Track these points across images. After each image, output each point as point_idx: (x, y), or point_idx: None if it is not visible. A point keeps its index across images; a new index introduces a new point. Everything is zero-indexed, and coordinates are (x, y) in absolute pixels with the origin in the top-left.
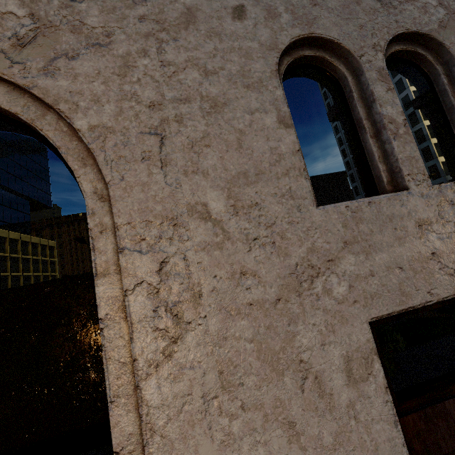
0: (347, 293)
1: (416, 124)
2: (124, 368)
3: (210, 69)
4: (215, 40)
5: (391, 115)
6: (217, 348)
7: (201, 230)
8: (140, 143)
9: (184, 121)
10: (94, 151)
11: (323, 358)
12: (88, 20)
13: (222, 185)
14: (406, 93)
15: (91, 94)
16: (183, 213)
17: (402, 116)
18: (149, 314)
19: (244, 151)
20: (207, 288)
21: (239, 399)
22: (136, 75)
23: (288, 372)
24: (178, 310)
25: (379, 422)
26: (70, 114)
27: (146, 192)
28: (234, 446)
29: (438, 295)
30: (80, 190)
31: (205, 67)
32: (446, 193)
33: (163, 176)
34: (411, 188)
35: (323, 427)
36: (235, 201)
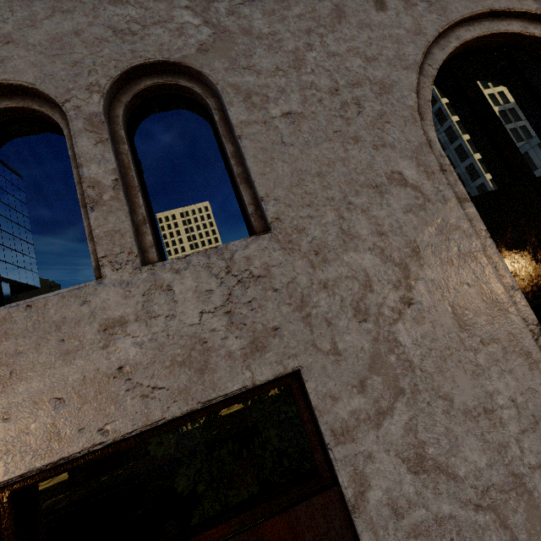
0: None
1: (455, 140)
2: None
3: None
4: None
5: (95, 176)
6: None
7: None
8: None
9: None
10: None
11: None
12: None
13: None
14: (438, 106)
15: None
16: None
17: (112, 176)
18: None
19: None
20: None
21: None
22: None
23: None
24: None
25: None
26: None
27: None
28: None
29: (116, 431)
30: None
31: None
32: (161, 274)
33: None
34: (104, 275)
35: None
36: None
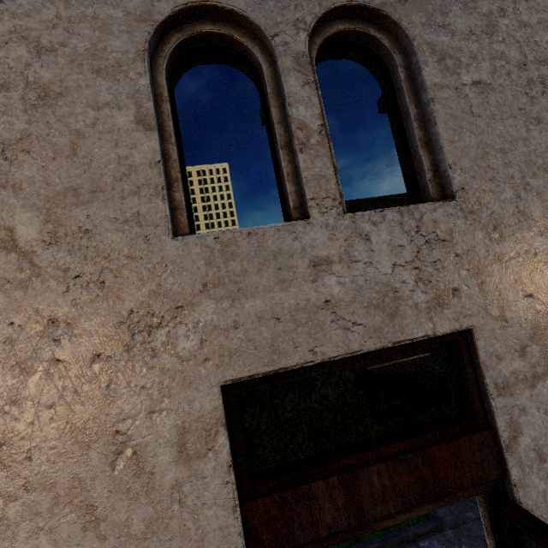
0: (196, 349)
1: None
2: None
3: (46, 45)
4: (59, 5)
5: (303, 118)
6: (0, 413)
7: (0, 263)
8: None
9: None
10: None
11: (148, 429)
12: None
13: (39, 204)
14: None
15: None
16: None
17: (318, 121)
18: None
19: (79, 160)
20: None
21: (23, 477)
22: None
23: (97, 445)
24: None
25: (213, 507)
26: None
27: None
28: (6, 533)
29: (323, 354)
30: None
31: (39, 42)
32: (361, 224)
33: None
34: (313, 216)
35: (134, 512)
36: (56, 226)
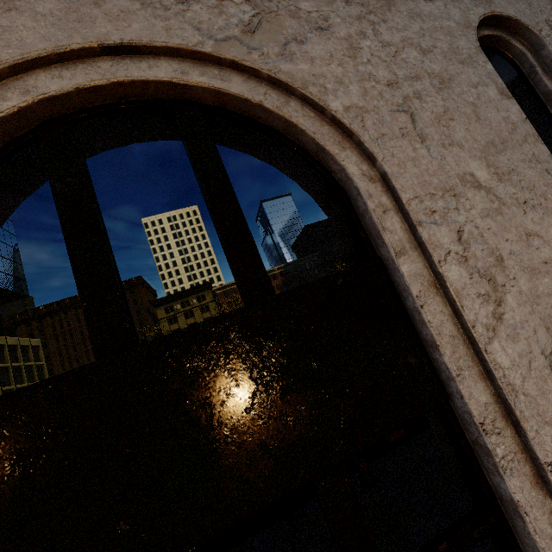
0: None
1: None
2: (455, 341)
3: (425, 48)
4: (418, 21)
5: None
6: (535, 306)
7: (478, 198)
8: (394, 121)
9: (423, 97)
10: (357, 131)
11: None
12: (301, 5)
13: (478, 155)
14: None
15: (332, 76)
16: (457, 184)
17: None
18: (467, 282)
19: (483, 123)
20: (505, 252)
21: None
22: (365, 56)
23: None
24: (490, 275)
25: None
26: (321, 96)
27: (418, 167)
28: None
29: None
30: (329, 180)
31: (420, 46)
32: None
33: (427, 151)
34: None
35: None
36: (495, 169)
